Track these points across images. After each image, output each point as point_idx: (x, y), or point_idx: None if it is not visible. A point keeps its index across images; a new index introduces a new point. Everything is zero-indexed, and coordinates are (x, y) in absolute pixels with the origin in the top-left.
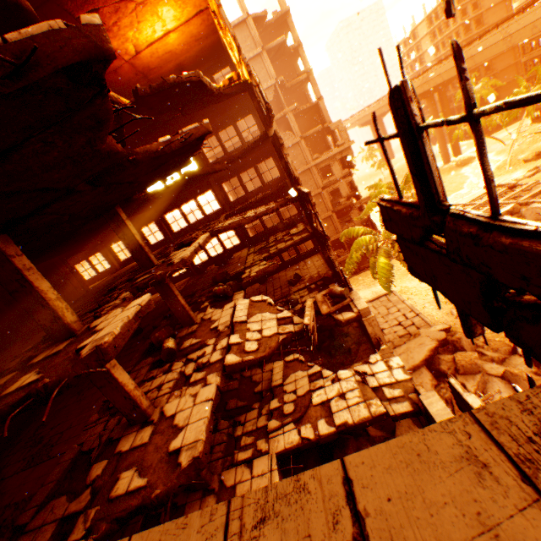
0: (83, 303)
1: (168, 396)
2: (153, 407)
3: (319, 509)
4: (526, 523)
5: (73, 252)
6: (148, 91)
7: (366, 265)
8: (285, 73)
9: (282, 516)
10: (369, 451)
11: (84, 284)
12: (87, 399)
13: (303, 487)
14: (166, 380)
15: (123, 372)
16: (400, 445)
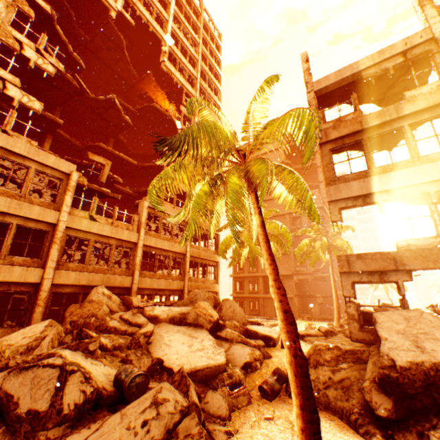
0: None
1: None
2: None
3: None
4: None
5: None
6: (140, 108)
7: (307, 315)
8: None
9: None
10: None
11: None
12: None
13: None
14: None
15: (49, 147)
16: None
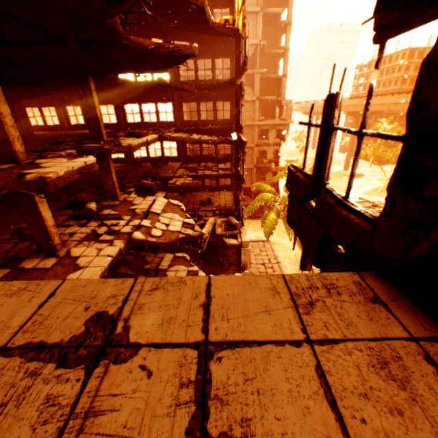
0: (26, 143)
1: (77, 243)
2: (62, 246)
3: (189, 291)
4: (284, 312)
5: (29, 95)
6: None
7: (260, 216)
8: (269, 40)
9: (168, 289)
10: (226, 277)
11: (30, 127)
12: (2, 221)
13: (183, 282)
14: (80, 232)
15: (48, 210)
16: (242, 278)
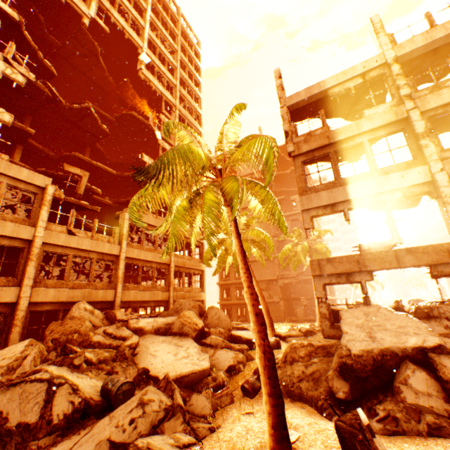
0: None
1: None
2: None
3: None
4: None
5: None
6: (117, 116)
7: (292, 317)
8: None
9: None
10: None
11: None
12: None
13: None
14: None
15: (19, 157)
16: None
